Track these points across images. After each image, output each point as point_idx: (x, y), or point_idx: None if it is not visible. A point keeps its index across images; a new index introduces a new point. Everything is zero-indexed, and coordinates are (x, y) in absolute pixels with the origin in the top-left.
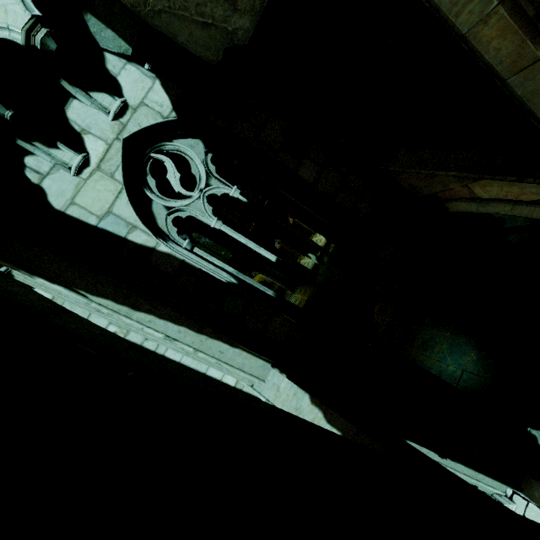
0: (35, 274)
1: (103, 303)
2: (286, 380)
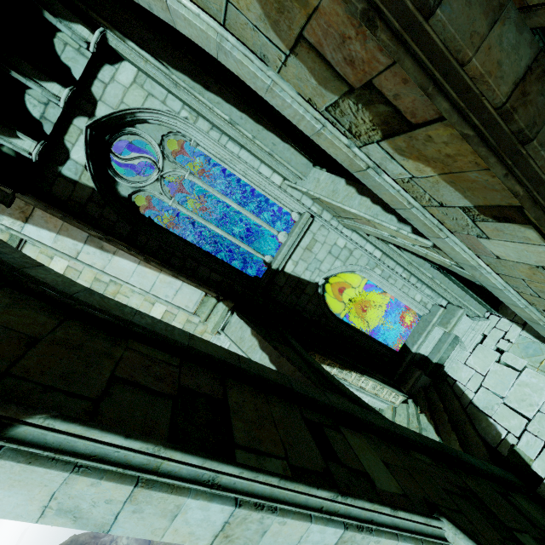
0: (127, 37)
1: (181, 78)
2: (325, 173)
